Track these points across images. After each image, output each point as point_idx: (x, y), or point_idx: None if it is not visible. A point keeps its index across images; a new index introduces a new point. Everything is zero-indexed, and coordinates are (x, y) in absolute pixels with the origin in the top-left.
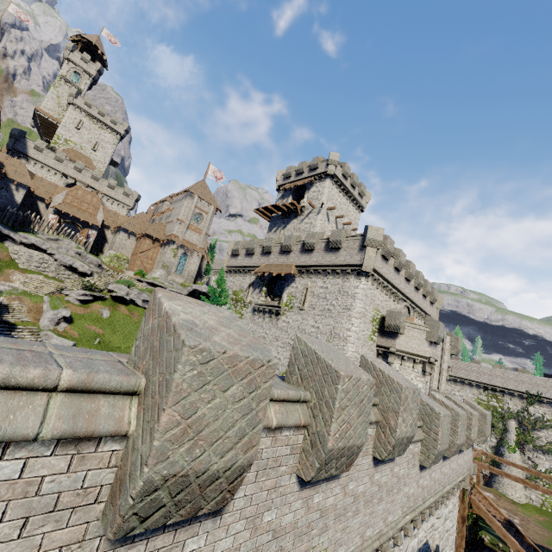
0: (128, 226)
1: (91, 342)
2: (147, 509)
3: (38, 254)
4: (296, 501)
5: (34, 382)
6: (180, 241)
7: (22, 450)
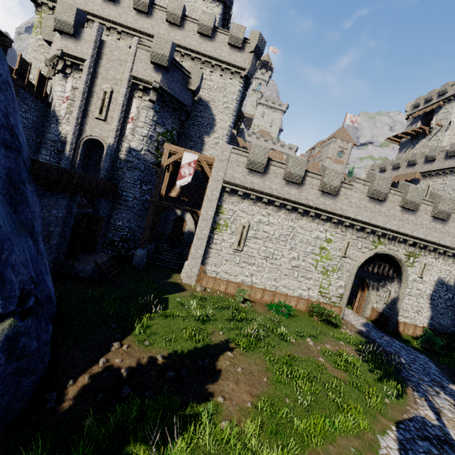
0: None
1: None
2: (373, 193)
3: None
4: (399, 212)
5: (360, 178)
6: None
7: (359, 185)
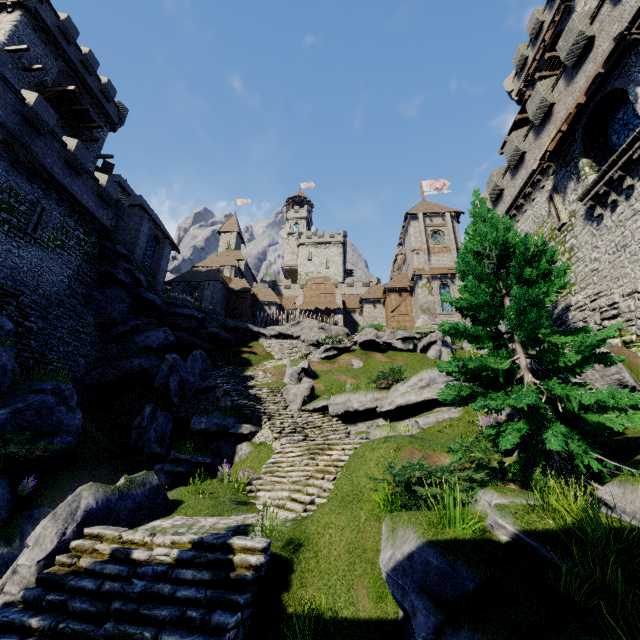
0: (368, 296)
1: (342, 392)
2: None
3: (286, 341)
4: None
5: None
6: (428, 272)
7: None
